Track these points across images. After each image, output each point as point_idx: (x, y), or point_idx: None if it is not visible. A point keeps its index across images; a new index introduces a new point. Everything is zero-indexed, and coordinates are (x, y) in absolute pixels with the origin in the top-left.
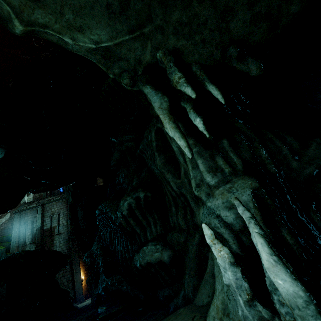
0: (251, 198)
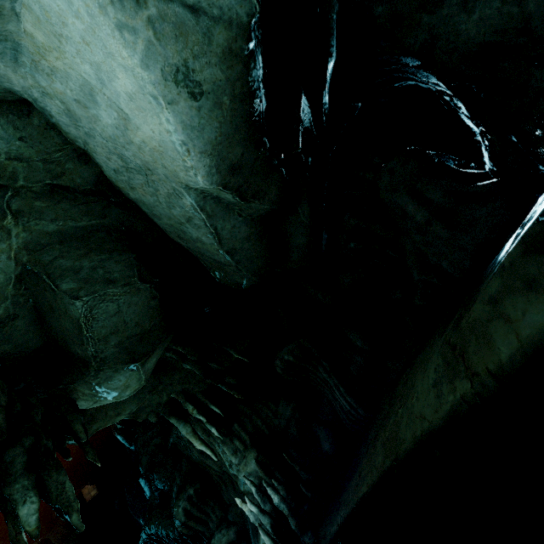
0: (256, 465)
